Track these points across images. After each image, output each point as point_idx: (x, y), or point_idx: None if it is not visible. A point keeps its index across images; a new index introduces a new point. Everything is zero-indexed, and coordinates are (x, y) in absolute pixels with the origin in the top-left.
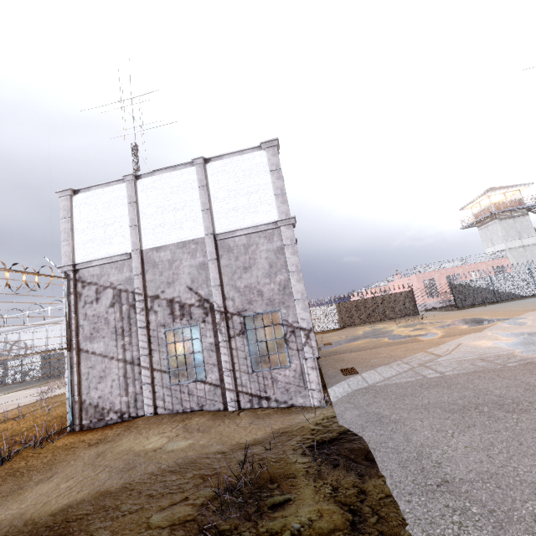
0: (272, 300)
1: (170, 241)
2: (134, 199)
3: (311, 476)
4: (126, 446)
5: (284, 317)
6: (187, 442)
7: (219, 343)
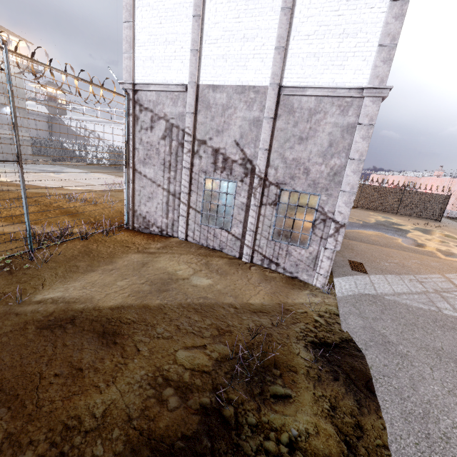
0: (316, 182)
1: (229, 81)
2: (200, 11)
3: (311, 379)
4: (163, 265)
5: (321, 204)
6: (207, 281)
7: (250, 206)
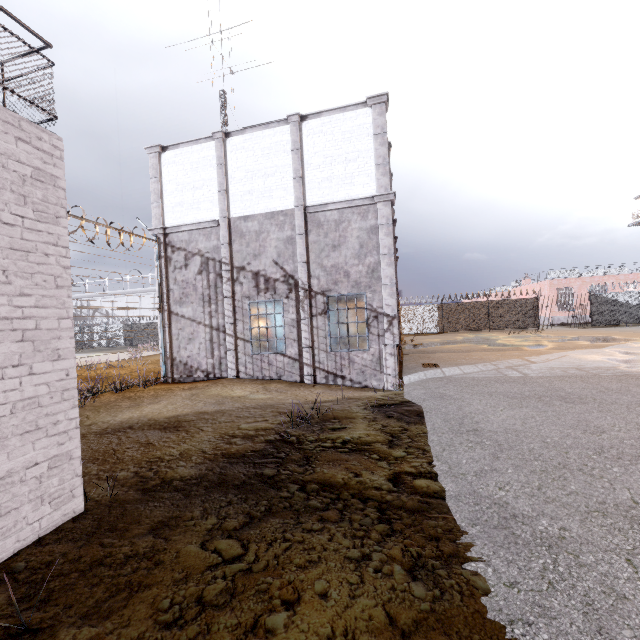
0: (359, 282)
1: (258, 211)
2: (223, 161)
3: (367, 419)
4: (215, 393)
5: (368, 302)
6: (266, 396)
7: (301, 320)
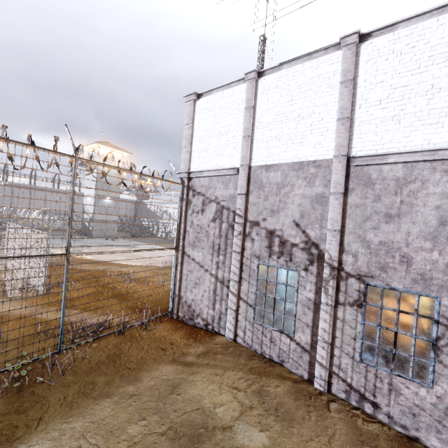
0: (427, 277)
1: (284, 159)
2: (252, 103)
3: None
4: (199, 391)
5: (443, 312)
6: (261, 437)
7: (320, 305)
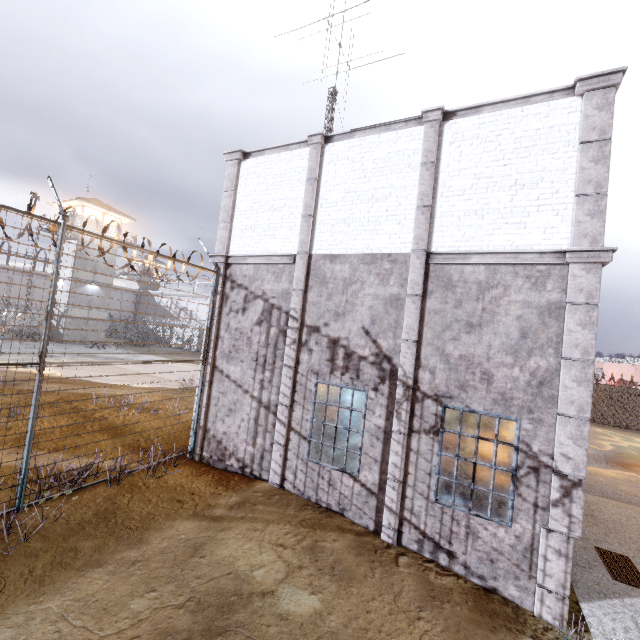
0: (508, 397)
1: (353, 249)
2: (316, 174)
3: None
4: (231, 551)
5: (523, 437)
6: (311, 601)
7: (392, 433)
